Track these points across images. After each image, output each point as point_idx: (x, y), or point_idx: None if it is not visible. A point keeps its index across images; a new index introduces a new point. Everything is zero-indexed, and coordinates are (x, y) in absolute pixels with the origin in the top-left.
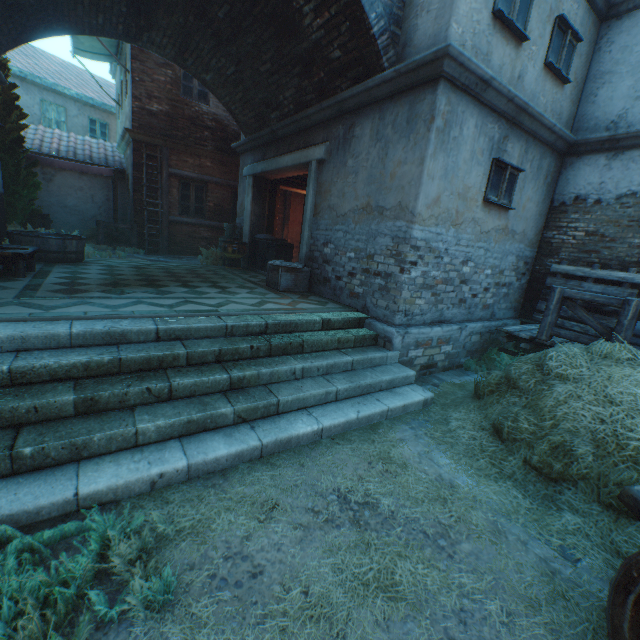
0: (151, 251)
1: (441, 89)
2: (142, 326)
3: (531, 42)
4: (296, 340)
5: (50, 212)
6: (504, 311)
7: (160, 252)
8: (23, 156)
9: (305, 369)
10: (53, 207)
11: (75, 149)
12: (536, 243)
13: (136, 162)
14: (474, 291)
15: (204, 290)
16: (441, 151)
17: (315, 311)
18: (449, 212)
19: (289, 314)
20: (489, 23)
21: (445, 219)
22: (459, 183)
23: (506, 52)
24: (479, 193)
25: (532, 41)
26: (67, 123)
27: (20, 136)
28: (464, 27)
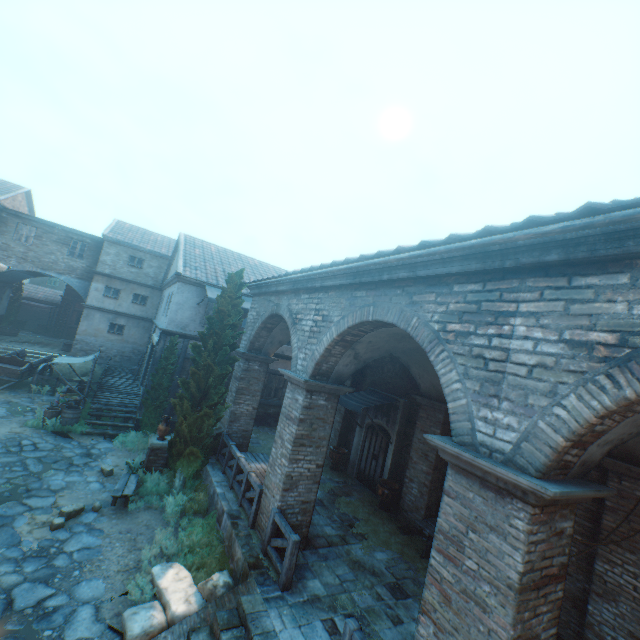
0: (58, 337)
1: (85, 309)
2: (2, 346)
3: (124, 298)
4: (37, 356)
5: (29, 318)
6: (130, 365)
7: (60, 338)
8: (18, 303)
9: (33, 360)
10: (31, 316)
11: (49, 296)
12: (146, 346)
13: (62, 305)
14: (109, 355)
15: (36, 346)
16: (87, 320)
17: (55, 353)
18: (92, 333)
19: (45, 352)
20: (103, 297)
21: (90, 335)
22: (96, 327)
23: (112, 301)
24: (106, 330)
25: (124, 298)
26: (60, 281)
27: (19, 298)
28: (93, 298)
